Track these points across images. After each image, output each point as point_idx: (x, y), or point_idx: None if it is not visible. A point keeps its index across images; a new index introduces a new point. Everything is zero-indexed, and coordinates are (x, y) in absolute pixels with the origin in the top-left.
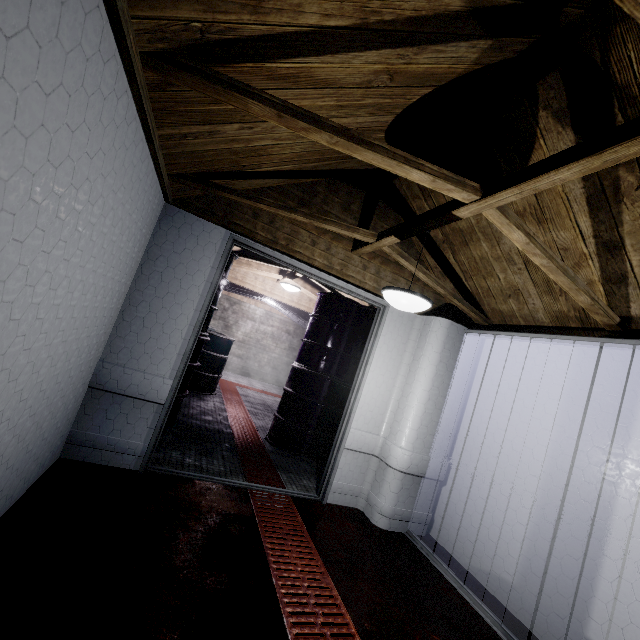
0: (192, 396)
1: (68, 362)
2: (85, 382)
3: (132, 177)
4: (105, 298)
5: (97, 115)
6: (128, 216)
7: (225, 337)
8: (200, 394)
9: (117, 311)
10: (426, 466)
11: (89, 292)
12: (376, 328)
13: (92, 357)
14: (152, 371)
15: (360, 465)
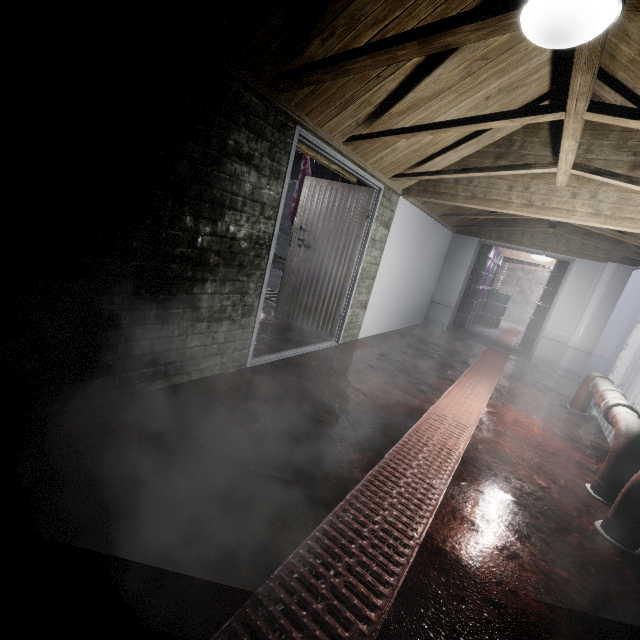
0: (481, 326)
1: (425, 288)
2: (429, 298)
3: (439, 236)
4: (433, 270)
5: (430, 232)
6: (438, 245)
7: (503, 293)
8: (487, 327)
9: (438, 275)
10: (593, 348)
11: (429, 268)
12: (566, 273)
13: (430, 290)
14: (449, 296)
15: (554, 347)
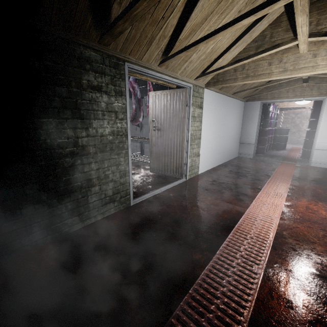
0: (274, 150)
1: (234, 136)
2: (238, 142)
3: (235, 105)
4: (237, 125)
5: (229, 104)
6: (237, 111)
7: (283, 128)
8: (278, 150)
9: (240, 127)
10: None
11: (234, 125)
12: (322, 108)
13: (238, 137)
14: (250, 138)
15: (325, 154)
